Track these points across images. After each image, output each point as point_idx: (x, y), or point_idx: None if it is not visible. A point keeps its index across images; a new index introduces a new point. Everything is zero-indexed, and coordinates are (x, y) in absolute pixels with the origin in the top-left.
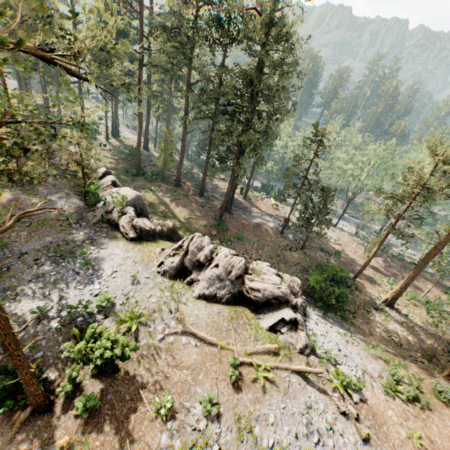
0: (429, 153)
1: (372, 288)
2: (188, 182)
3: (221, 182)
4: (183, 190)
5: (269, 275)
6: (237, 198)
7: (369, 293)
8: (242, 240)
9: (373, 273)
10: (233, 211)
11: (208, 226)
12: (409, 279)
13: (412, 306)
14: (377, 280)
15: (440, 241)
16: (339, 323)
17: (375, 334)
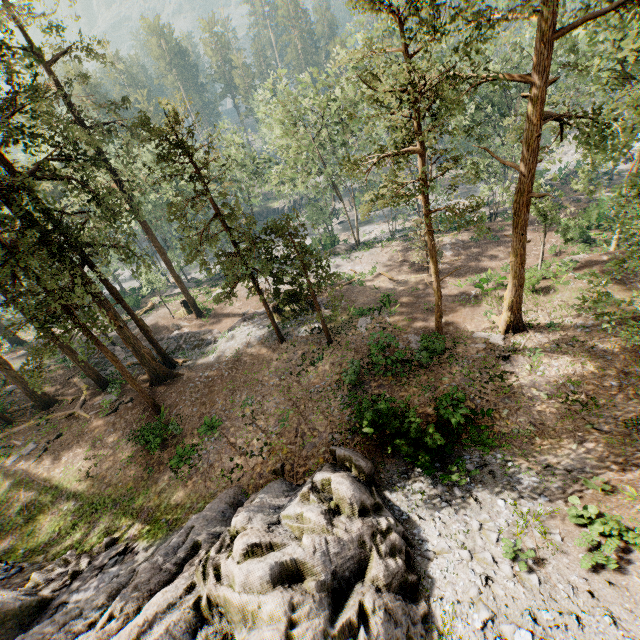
0: (379, 3)
1: (472, 317)
2: (75, 375)
3: (150, 316)
4: (63, 407)
5: (252, 609)
6: (187, 326)
7: (476, 332)
8: (217, 426)
9: (453, 283)
10: (182, 365)
11: (137, 451)
12: (517, 271)
13: (542, 296)
14: (467, 291)
15: (521, 173)
16: (481, 469)
17: (545, 421)
